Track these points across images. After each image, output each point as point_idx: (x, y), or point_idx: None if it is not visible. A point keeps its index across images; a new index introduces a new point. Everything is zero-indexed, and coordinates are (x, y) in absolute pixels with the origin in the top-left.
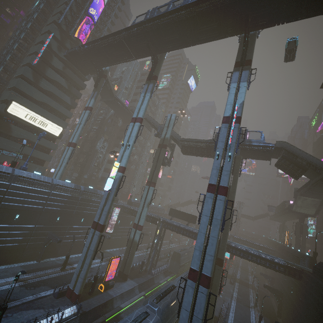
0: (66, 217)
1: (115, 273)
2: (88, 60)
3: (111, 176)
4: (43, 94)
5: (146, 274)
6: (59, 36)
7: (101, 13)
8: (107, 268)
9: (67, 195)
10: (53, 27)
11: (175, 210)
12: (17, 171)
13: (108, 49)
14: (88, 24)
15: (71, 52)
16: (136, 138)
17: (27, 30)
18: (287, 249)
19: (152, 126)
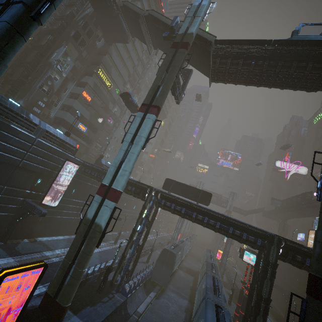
0: None
1: (17, 315)
2: None
3: None
4: None
5: (111, 294)
6: None
7: None
8: None
9: None
10: None
11: (175, 182)
12: None
13: None
14: None
15: None
16: None
17: None
18: None
19: (155, 39)
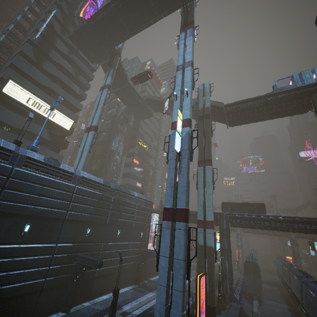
0: (98, 228)
1: (205, 306)
2: (98, 38)
3: (178, 131)
4: (47, 77)
5: (228, 303)
6: (62, 18)
7: (102, 2)
8: (197, 298)
9: (96, 192)
10: (55, 8)
11: (230, 203)
12: (23, 150)
13: (124, 10)
14: (90, 15)
15: (77, 31)
16: (192, 83)
17: (24, 13)
18: None
19: None
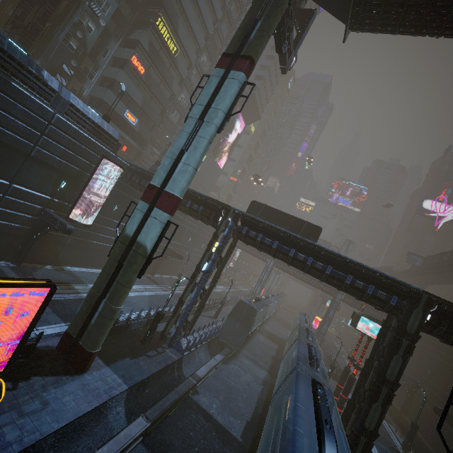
0: None
1: (13, 351)
2: None
3: None
4: None
5: (161, 348)
6: None
7: None
8: None
9: None
10: None
11: (266, 207)
12: None
13: None
14: None
15: None
16: None
17: None
18: None
19: None
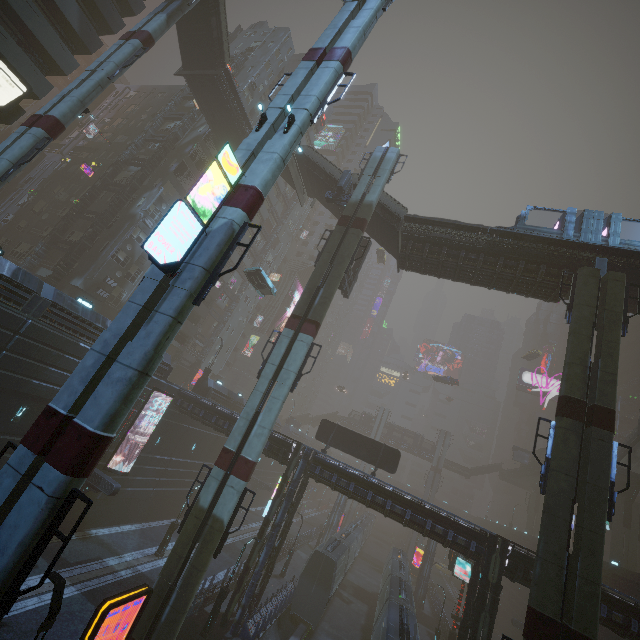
0: None
1: None
2: None
3: (193, 204)
4: None
5: (224, 639)
6: None
7: None
8: None
9: None
10: None
11: (338, 427)
12: None
13: None
14: None
15: None
16: (320, 104)
17: None
18: (608, 566)
19: (312, 187)
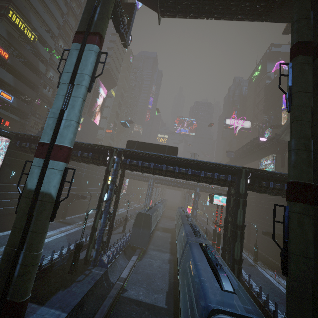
0: None
1: None
2: None
3: None
4: None
5: (87, 270)
6: None
7: None
8: None
9: None
10: None
11: (138, 143)
12: None
13: None
14: None
15: None
16: None
17: None
18: None
19: None
